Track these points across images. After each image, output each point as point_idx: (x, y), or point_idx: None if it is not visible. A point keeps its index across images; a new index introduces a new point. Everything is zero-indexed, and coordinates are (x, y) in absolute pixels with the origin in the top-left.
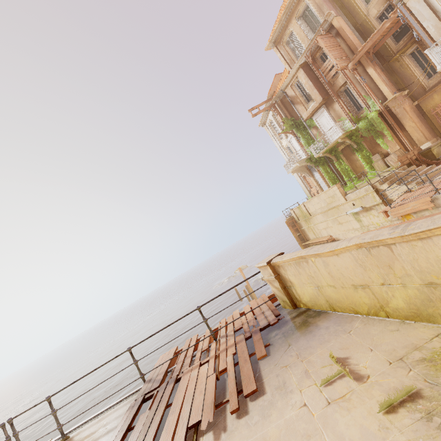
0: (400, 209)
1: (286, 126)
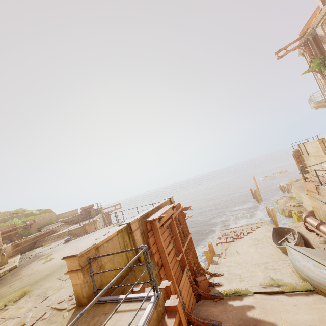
0: (305, 185)
1: (313, 65)
